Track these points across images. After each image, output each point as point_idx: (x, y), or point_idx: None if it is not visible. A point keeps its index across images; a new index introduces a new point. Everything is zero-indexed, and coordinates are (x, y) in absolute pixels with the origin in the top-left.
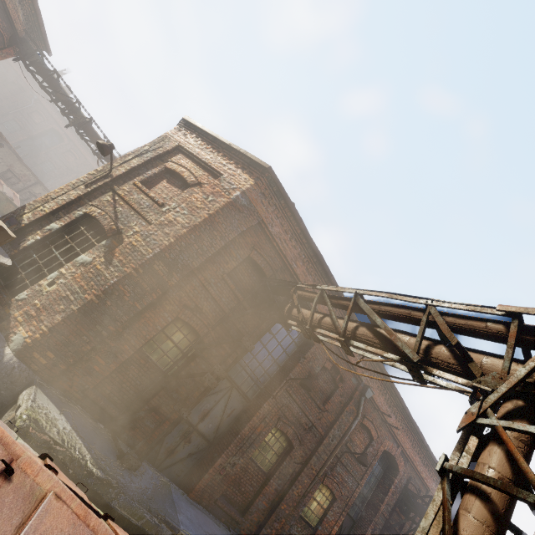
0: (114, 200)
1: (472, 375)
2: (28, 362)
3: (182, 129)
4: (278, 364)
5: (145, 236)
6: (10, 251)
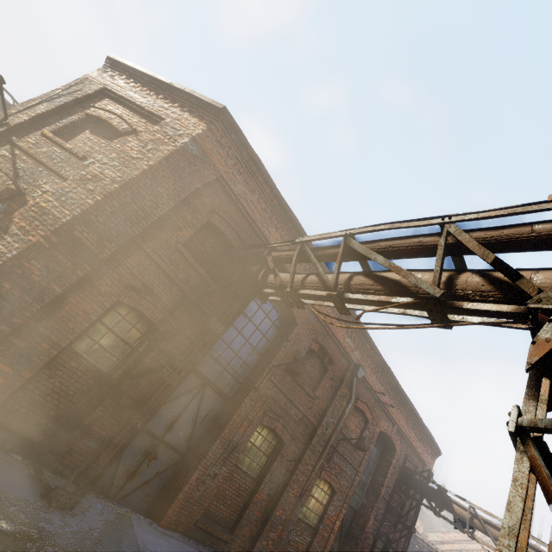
0: (12, 154)
1: (519, 299)
2: None
3: (108, 70)
4: (258, 351)
5: (59, 195)
6: None
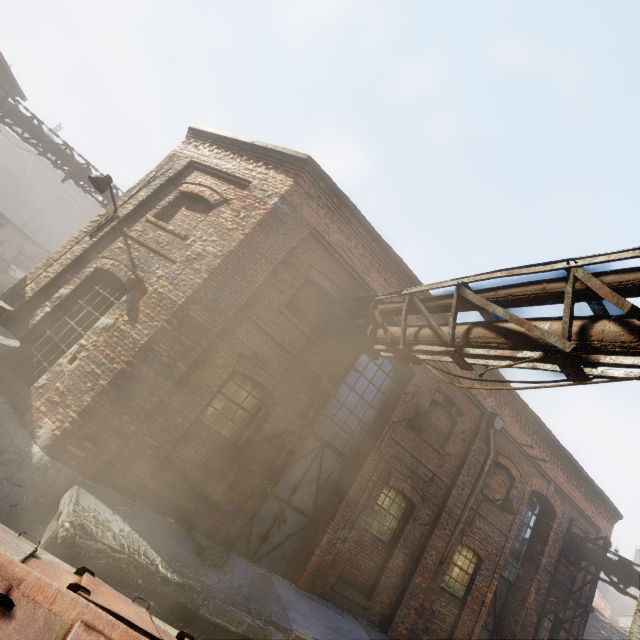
0: (126, 245)
1: None
2: (63, 459)
3: (192, 142)
4: (374, 407)
5: (172, 279)
6: (19, 332)
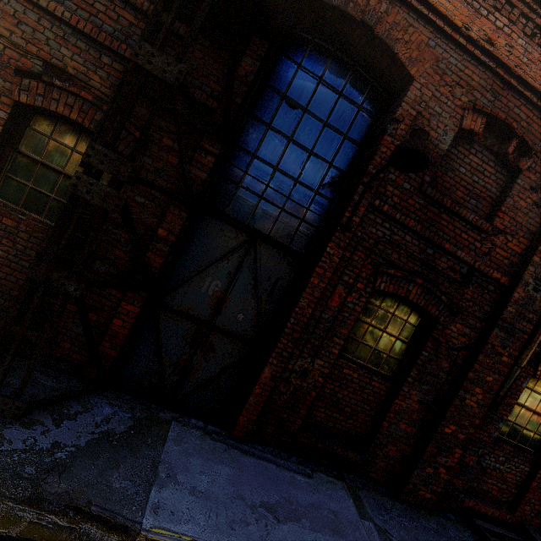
0: None
1: None
2: None
3: None
4: (341, 169)
5: None
6: None
